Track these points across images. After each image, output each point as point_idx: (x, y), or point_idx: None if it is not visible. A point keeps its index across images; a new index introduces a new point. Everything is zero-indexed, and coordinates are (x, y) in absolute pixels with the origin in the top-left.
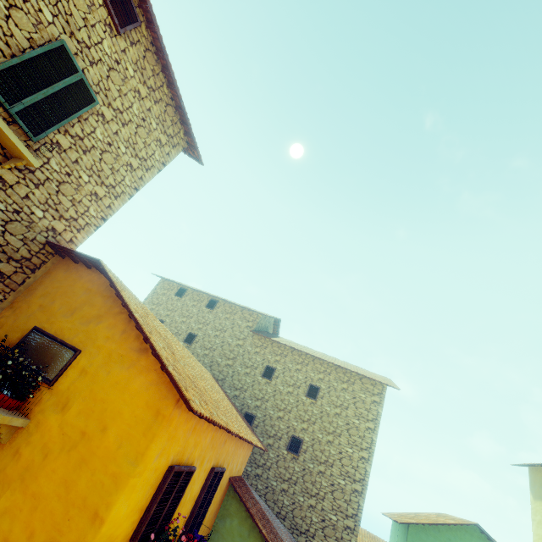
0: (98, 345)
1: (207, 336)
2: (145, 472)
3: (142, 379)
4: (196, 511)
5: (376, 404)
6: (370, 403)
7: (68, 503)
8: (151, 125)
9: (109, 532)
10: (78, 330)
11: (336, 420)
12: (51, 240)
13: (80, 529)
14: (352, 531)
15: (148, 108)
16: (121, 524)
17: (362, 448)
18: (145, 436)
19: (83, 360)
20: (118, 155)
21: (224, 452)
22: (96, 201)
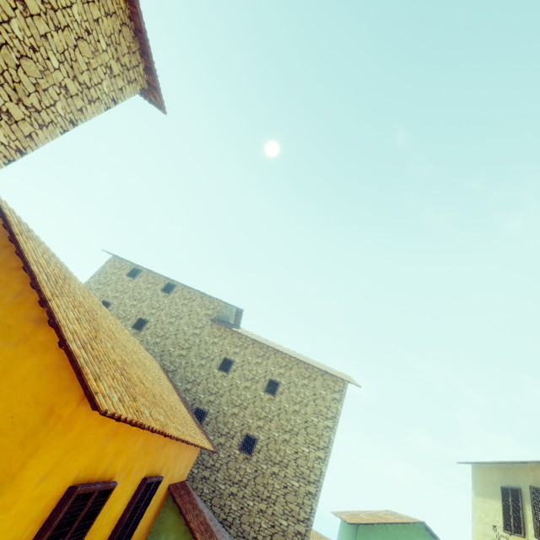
0: None
1: (160, 323)
2: (18, 503)
3: (35, 361)
4: (116, 536)
5: (336, 401)
6: (330, 400)
7: None
8: (98, 43)
9: None
10: None
11: (294, 418)
12: None
13: None
14: (303, 537)
15: (96, 19)
16: None
17: (319, 447)
18: (22, 448)
19: None
20: (46, 68)
21: (163, 457)
22: (9, 123)
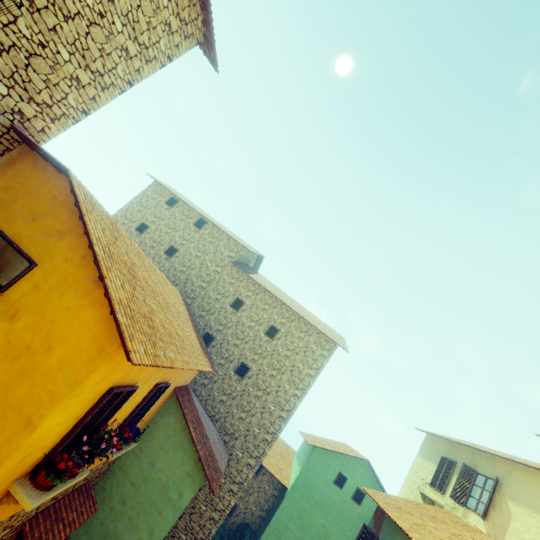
0: (56, 264)
1: (189, 254)
2: (82, 394)
3: (94, 312)
4: (135, 413)
5: (323, 357)
6: (318, 355)
7: (5, 405)
8: None
9: (41, 435)
10: (37, 241)
11: (284, 360)
12: (17, 124)
13: (13, 429)
14: (268, 443)
15: None
16: (55, 429)
17: (298, 388)
18: (86, 366)
19: (38, 275)
20: (111, 32)
21: (172, 372)
22: (78, 88)
